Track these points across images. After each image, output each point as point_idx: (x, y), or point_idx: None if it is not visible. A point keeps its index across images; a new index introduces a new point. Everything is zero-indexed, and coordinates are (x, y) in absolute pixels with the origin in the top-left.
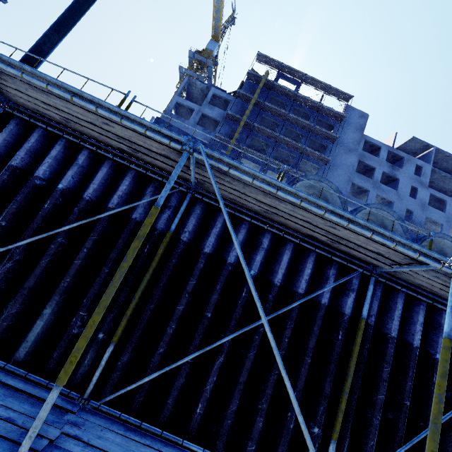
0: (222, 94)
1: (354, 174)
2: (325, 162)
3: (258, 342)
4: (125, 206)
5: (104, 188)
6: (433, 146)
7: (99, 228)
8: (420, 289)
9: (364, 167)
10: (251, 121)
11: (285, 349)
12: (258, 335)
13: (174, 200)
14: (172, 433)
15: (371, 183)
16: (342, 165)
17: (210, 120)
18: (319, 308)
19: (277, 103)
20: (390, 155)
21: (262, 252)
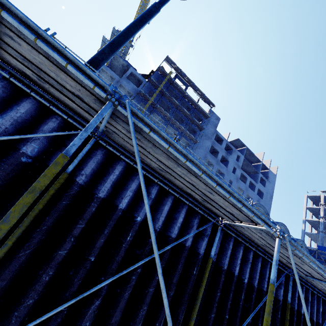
0: (137, 75)
1: (208, 153)
2: (195, 142)
3: None
4: (184, 237)
5: (166, 218)
6: (246, 146)
7: (166, 256)
8: (305, 280)
9: (213, 149)
10: (155, 101)
11: None
12: (249, 325)
13: (209, 230)
14: None
15: (216, 160)
16: (203, 146)
17: (125, 90)
18: None
19: (172, 94)
20: (226, 145)
21: (250, 265)
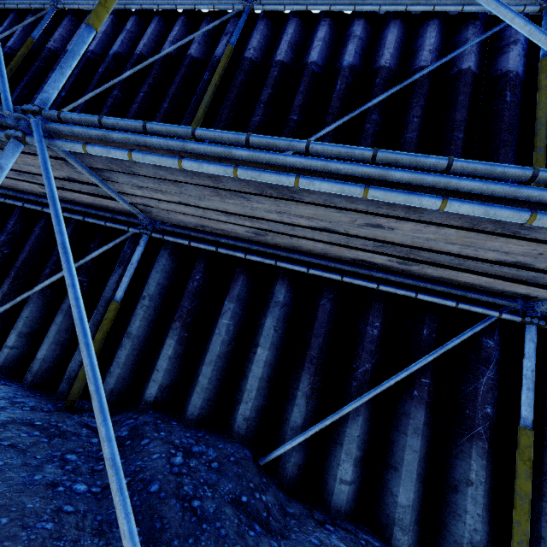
0: None
1: None
2: None
3: (372, 131)
4: (177, 43)
5: (155, 45)
6: None
7: (153, 73)
8: None
9: None
10: None
11: (416, 130)
12: (370, 123)
13: (231, 27)
14: (270, 257)
15: None
16: None
17: None
18: (461, 76)
19: None
20: None
21: (354, 40)
